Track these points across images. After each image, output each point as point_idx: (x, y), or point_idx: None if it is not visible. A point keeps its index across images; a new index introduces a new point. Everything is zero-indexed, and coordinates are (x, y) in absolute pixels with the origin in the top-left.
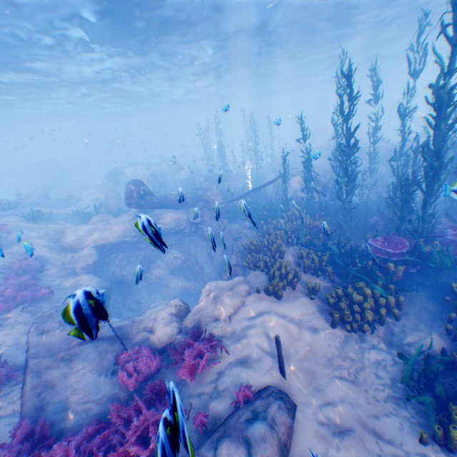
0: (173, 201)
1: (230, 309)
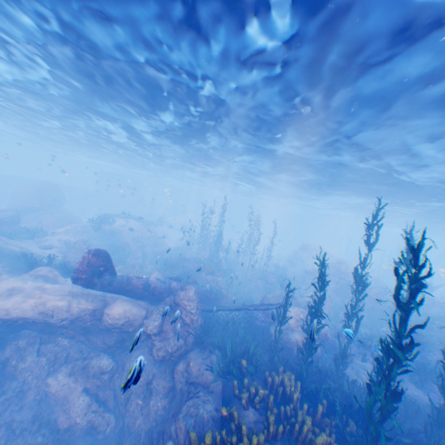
0: (136, 286)
1: None
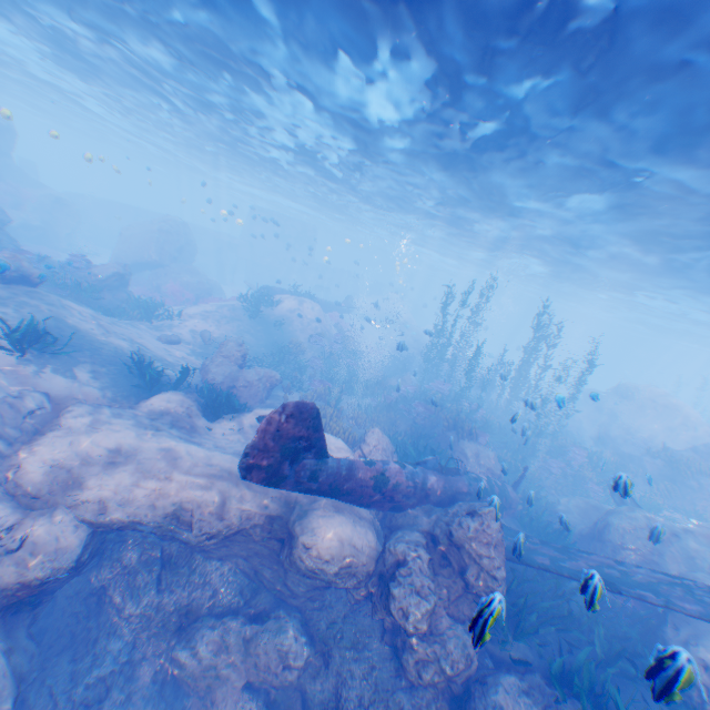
0: (362, 483)
1: None
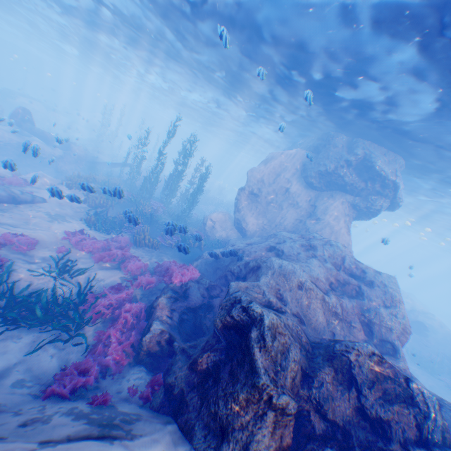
0: (49, 138)
1: (45, 182)
